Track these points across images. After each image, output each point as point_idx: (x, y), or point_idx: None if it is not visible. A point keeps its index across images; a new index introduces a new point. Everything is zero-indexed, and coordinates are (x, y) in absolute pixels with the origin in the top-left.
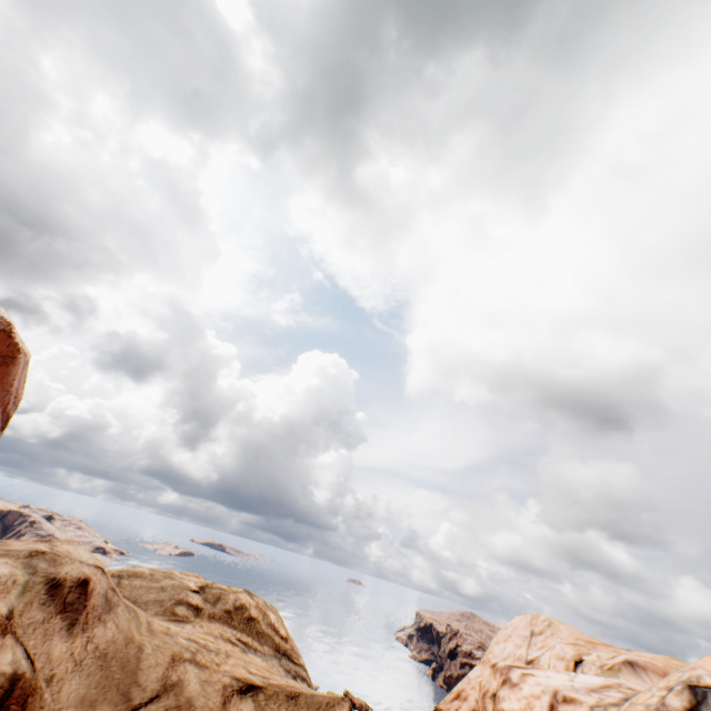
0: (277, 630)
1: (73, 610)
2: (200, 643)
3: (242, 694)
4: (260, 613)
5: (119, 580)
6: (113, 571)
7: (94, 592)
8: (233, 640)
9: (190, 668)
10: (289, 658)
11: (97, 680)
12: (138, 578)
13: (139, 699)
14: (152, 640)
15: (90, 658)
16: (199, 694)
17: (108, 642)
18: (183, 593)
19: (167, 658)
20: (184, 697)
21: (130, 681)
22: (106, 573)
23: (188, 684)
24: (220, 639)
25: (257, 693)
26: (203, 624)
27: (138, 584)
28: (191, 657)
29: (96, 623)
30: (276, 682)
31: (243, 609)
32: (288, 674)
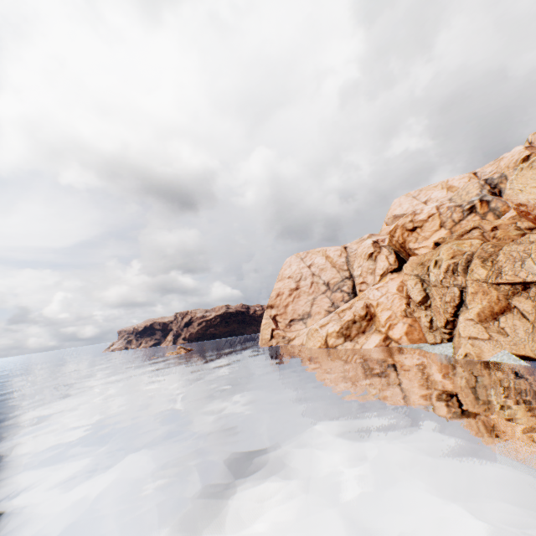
0: None
1: None
2: None
3: None
4: None
5: None
6: None
7: None
8: None
9: None
10: None
11: None
12: None
13: None
14: None
15: None
16: None
17: None
18: None
19: None
20: None
21: None
22: None
23: None
24: None
25: None
26: None
27: None
28: None
29: None
30: None
31: None
32: None
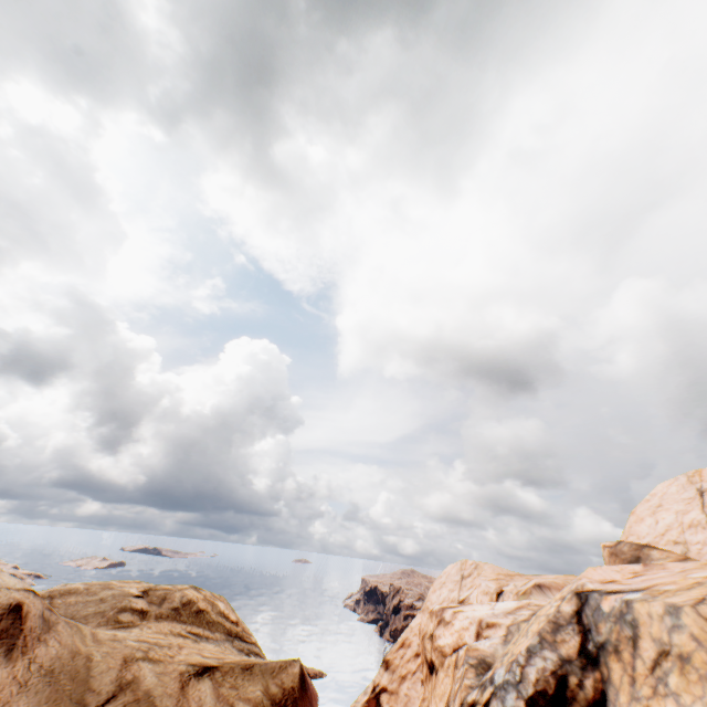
0: (227, 617)
1: (9, 636)
2: (151, 642)
3: (199, 676)
4: (209, 605)
5: (51, 601)
6: (43, 593)
7: (30, 615)
8: (184, 634)
9: (144, 665)
10: (241, 639)
11: (47, 696)
12: (72, 595)
13: (95, 703)
14: (100, 648)
15: (36, 677)
16: (157, 685)
17: (52, 659)
18: (126, 600)
19: (118, 661)
20: (142, 690)
21: (83, 689)
22: (38, 595)
23: (144, 679)
24: (170, 635)
25: (213, 672)
26: (151, 625)
27: (73, 601)
28: (144, 655)
29: (36, 644)
30: (230, 660)
31: (191, 604)
32: (241, 653)
